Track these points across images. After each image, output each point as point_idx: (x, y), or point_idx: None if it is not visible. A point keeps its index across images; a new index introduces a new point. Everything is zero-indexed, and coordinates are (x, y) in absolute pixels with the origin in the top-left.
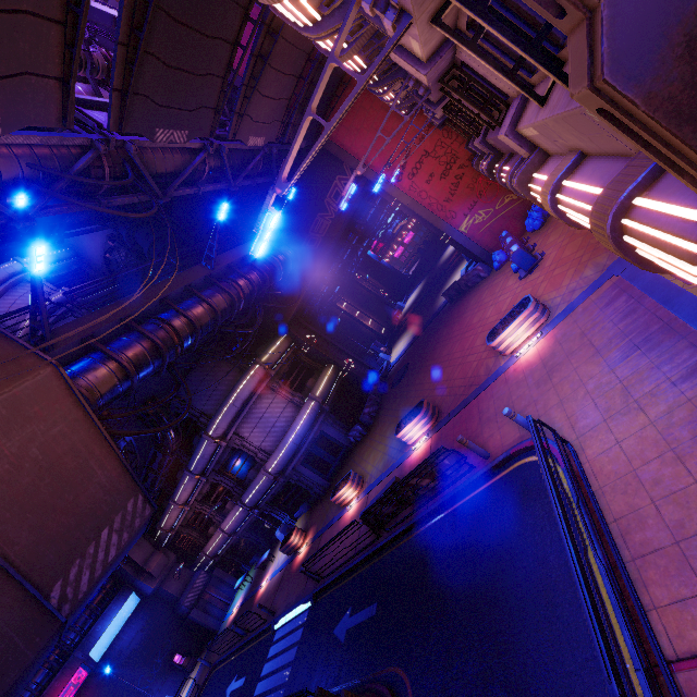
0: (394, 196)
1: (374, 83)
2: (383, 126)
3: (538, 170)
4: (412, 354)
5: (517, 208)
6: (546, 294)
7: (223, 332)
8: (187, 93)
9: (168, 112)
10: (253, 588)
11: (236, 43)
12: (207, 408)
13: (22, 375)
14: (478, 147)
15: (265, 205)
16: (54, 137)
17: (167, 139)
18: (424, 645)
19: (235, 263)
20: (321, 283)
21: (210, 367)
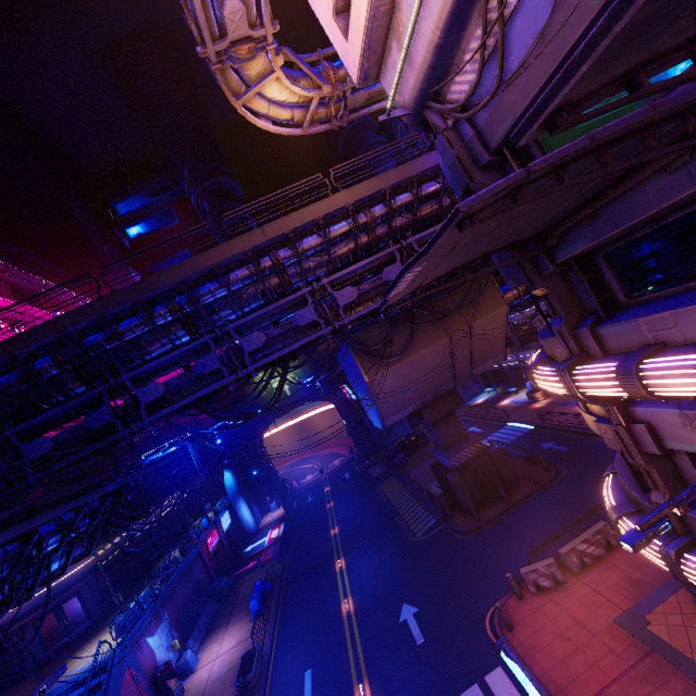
0: None
1: None
2: None
3: None
4: None
5: None
6: None
7: None
8: None
9: None
10: (496, 398)
11: None
12: None
13: (498, 307)
14: None
15: None
16: None
17: None
18: (579, 469)
19: None
20: None
21: None
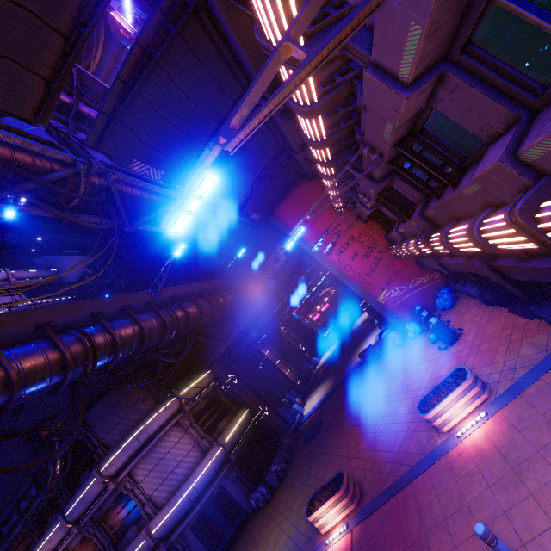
0: (324, 265)
1: (326, 161)
2: (321, 215)
3: (548, 199)
4: (326, 410)
5: (427, 289)
6: (477, 368)
7: (153, 359)
8: (171, 143)
9: (149, 150)
10: None
11: (222, 123)
12: (109, 438)
13: None
14: (401, 232)
15: (199, 160)
16: (38, 146)
17: (142, 171)
18: None
19: (180, 296)
20: (251, 329)
21: (128, 392)
